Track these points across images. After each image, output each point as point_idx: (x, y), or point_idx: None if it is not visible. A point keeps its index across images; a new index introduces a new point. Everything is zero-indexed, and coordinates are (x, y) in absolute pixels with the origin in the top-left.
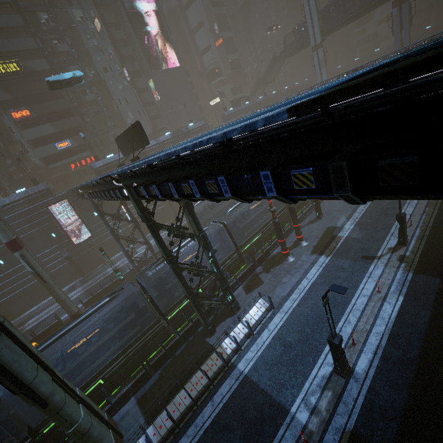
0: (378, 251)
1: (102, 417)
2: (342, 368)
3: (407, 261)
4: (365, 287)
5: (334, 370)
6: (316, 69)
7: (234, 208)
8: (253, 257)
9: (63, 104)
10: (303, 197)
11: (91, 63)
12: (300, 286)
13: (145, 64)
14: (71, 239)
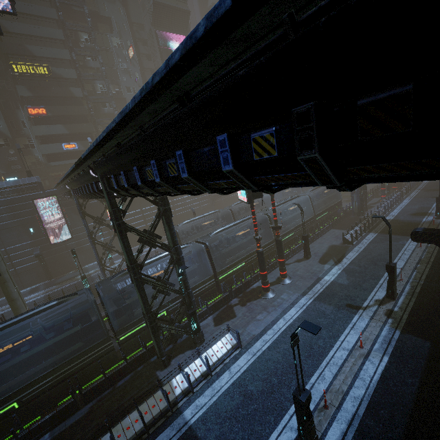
0: (365, 301)
1: None
2: (307, 437)
3: (395, 317)
4: (346, 339)
5: (298, 438)
6: None
7: (220, 231)
8: (230, 286)
9: (80, 110)
10: (266, 178)
11: (116, 82)
12: (275, 326)
13: None
14: (49, 237)
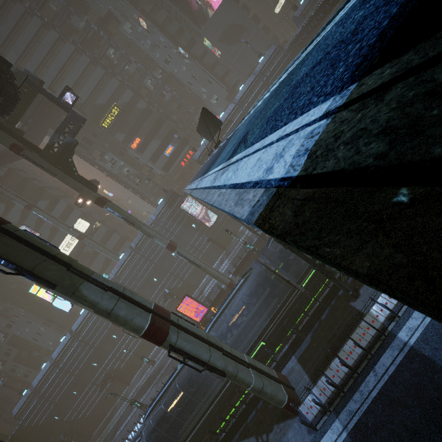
0: None
1: (270, 376)
2: None
3: None
4: None
5: None
6: None
7: None
8: None
9: (154, 117)
10: None
11: (155, 65)
12: None
13: (192, 27)
14: (205, 224)
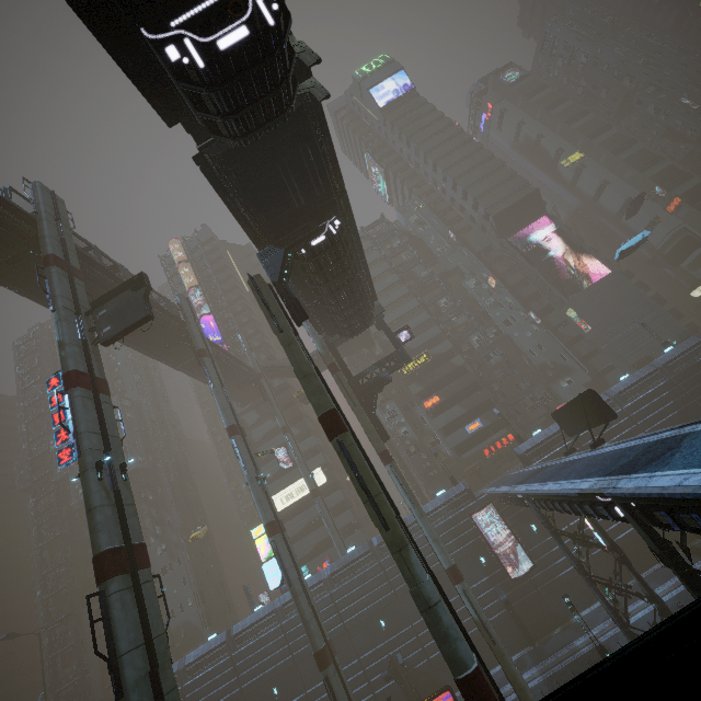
0: None
1: None
2: None
3: None
4: None
5: None
6: None
7: None
8: None
9: (468, 378)
10: None
11: (489, 323)
12: None
13: (555, 294)
14: (505, 568)
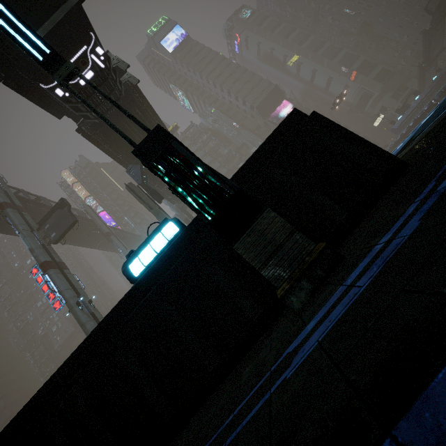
0: None
1: None
2: None
3: None
4: None
5: None
6: None
7: None
8: None
9: None
10: None
11: None
12: None
13: None
14: None
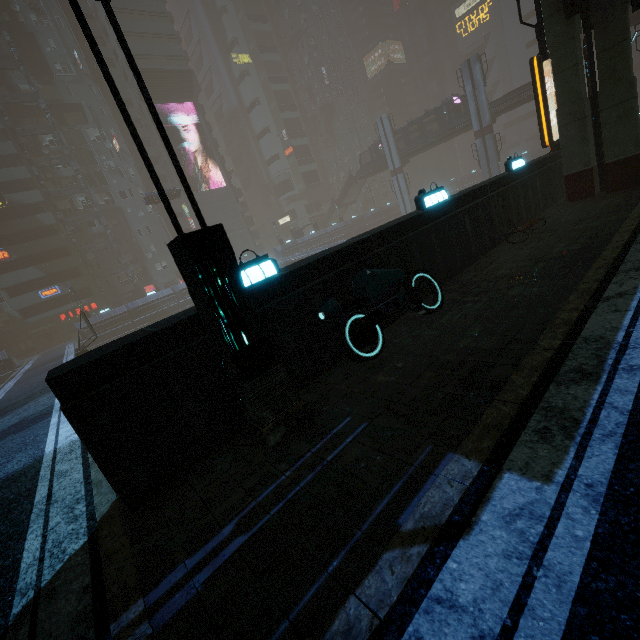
0: None
1: None
2: None
3: None
4: None
5: None
6: (398, 197)
7: None
8: None
9: (56, 241)
10: None
11: (104, 188)
12: None
13: (177, 186)
14: None
